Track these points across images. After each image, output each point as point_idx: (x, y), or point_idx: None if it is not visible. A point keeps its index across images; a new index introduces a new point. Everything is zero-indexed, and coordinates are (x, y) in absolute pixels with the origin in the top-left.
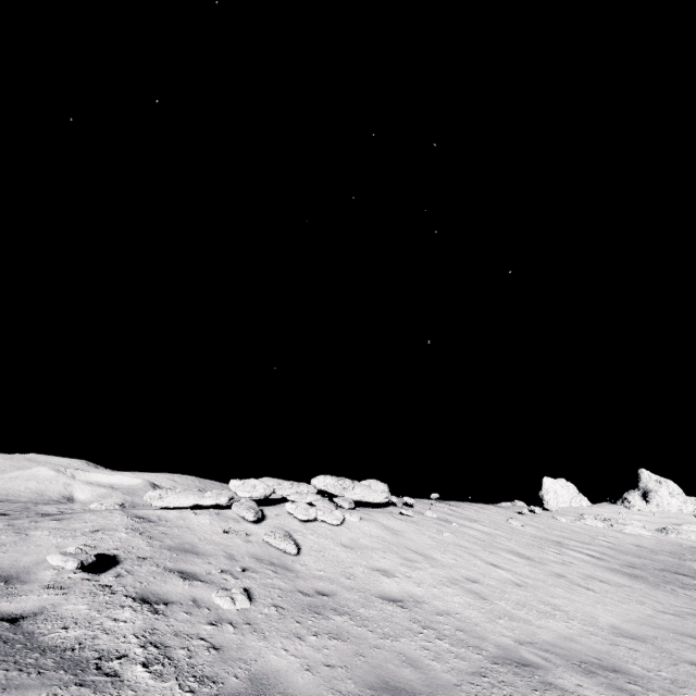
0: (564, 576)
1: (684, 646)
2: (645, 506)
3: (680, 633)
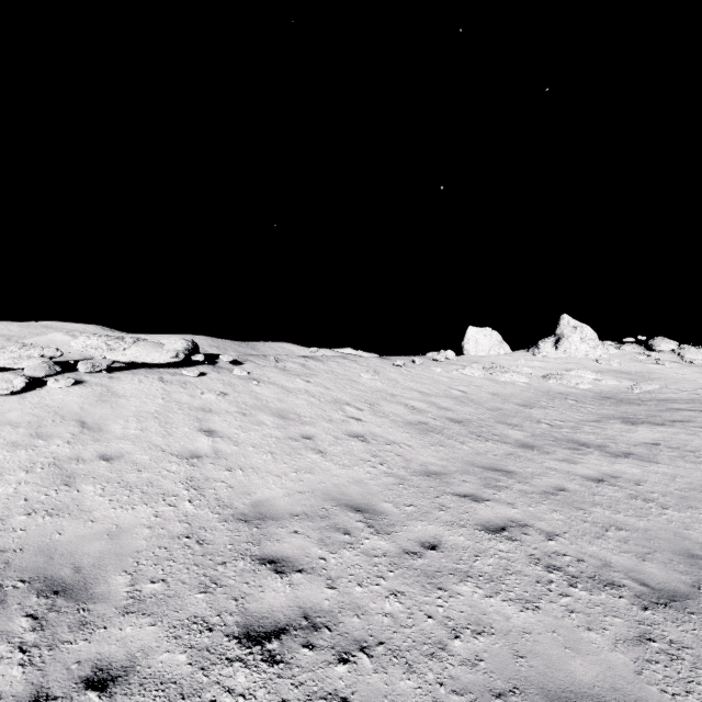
0: (311, 438)
1: (317, 526)
2: (553, 352)
3: (351, 505)
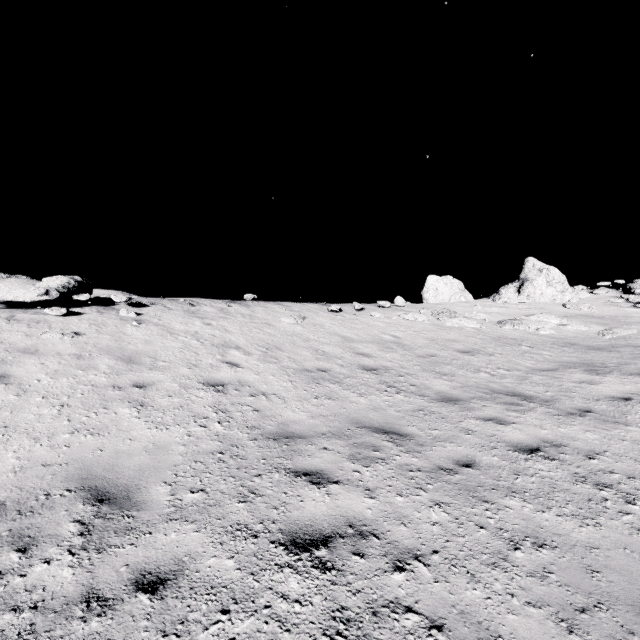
0: (145, 386)
1: None
2: (515, 298)
3: (99, 489)
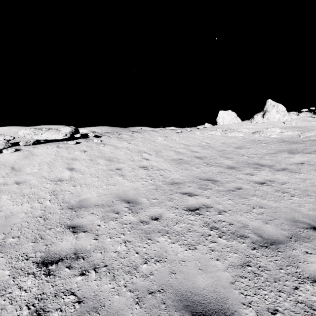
0: (120, 169)
1: (104, 210)
2: (261, 120)
3: (126, 200)
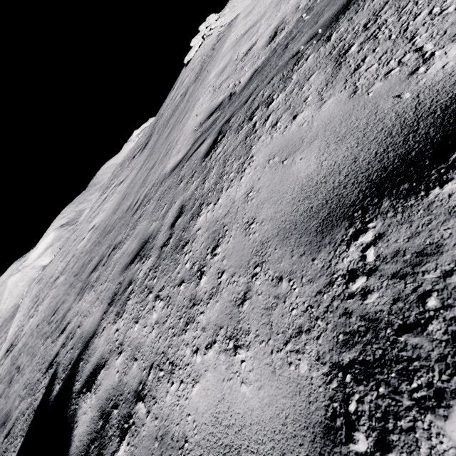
0: None
1: None
2: None
3: None
